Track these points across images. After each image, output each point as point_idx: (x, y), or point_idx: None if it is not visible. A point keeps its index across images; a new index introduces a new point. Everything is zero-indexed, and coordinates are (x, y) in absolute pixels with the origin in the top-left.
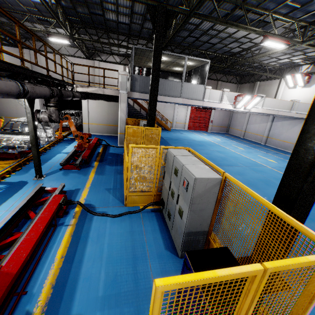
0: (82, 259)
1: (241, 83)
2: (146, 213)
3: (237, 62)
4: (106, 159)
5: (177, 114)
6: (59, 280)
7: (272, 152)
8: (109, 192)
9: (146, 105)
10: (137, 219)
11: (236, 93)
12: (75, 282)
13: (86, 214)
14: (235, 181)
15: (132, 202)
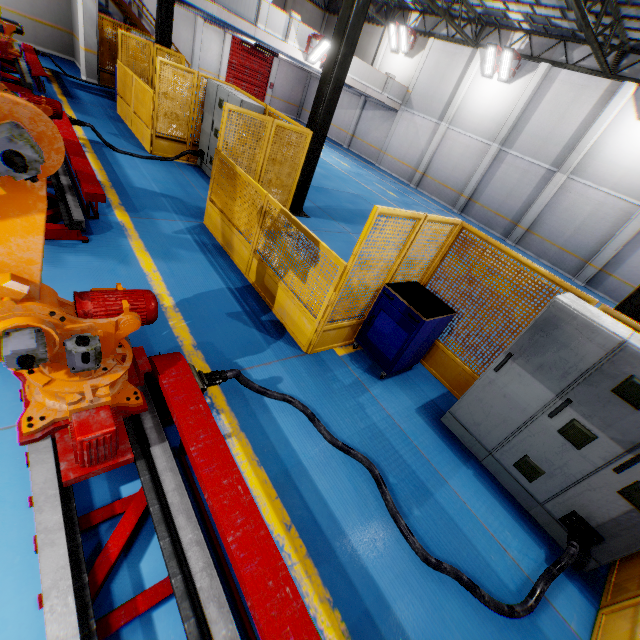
0: (126, 175)
1: (330, 14)
2: (182, 165)
3: None
4: (77, 96)
5: (203, 47)
6: (113, 180)
7: (351, 158)
8: (118, 138)
9: None
10: (172, 166)
11: (310, 30)
12: (130, 184)
13: (102, 149)
14: (274, 110)
15: (160, 150)
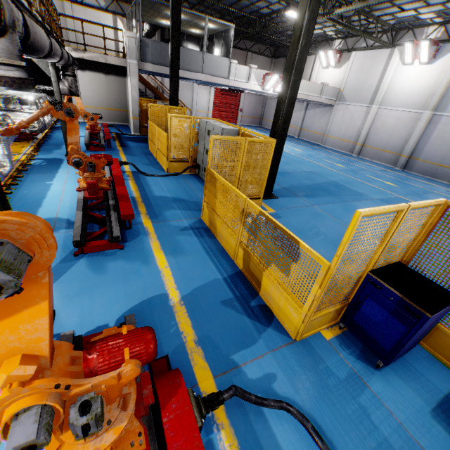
0: (151, 191)
1: (275, 58)
2: (186, 176)
3: (267, 29)
4: (127, 145)
5: (198, 98)
6: (143, 196)
7: (302, 144)
8: (148, 166)
9: (154, 83)
10: (180, 178)
11: (264, 71)
12: (153, 197)
13: (138, 176)
14: (245, 130)
15: (173, 169)
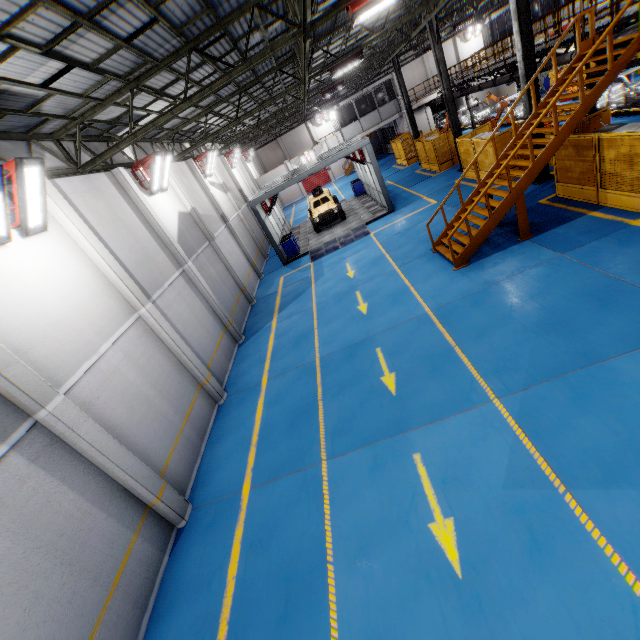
0: None
1: None
2: None
3: None
4: None
5: None
6: None
7: None
8: None
9: None
10: None
11: None
12: None
13: None
14: None
15: None
